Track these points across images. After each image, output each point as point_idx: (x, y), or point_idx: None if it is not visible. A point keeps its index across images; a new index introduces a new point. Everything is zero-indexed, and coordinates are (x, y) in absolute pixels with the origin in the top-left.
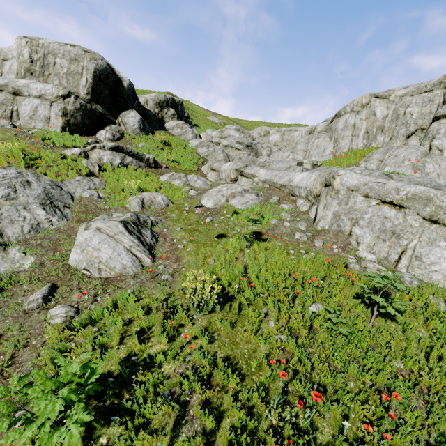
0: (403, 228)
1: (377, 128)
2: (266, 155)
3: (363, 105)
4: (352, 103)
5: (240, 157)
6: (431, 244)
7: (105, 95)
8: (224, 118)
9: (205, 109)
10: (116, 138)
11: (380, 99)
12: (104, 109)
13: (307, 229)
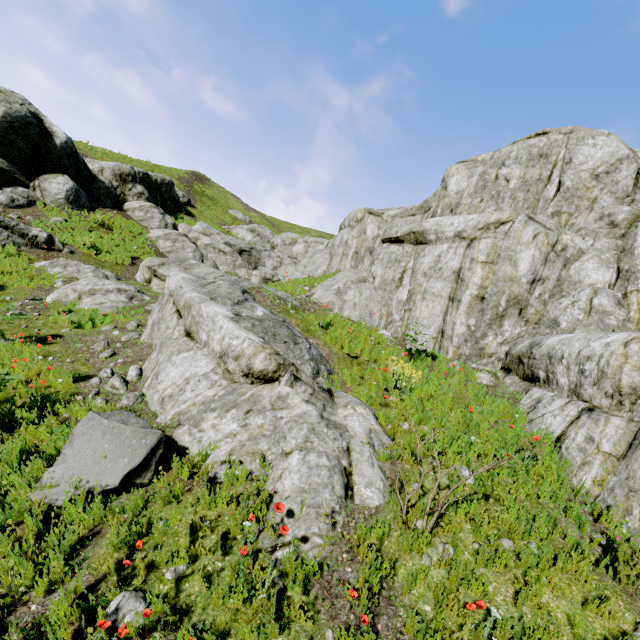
0: (166, 340)
1: (366, 249)
2: (272, 267)
3: (358, 220)
4: (349, 216)
5: (214, 261)
6: (169, 359)
7: (18, 148)
8: (256, 216)
9: (240, 201)
10: (15, 204)
11: (374, 216)
12: (11, 165)
13: (128, 341)
